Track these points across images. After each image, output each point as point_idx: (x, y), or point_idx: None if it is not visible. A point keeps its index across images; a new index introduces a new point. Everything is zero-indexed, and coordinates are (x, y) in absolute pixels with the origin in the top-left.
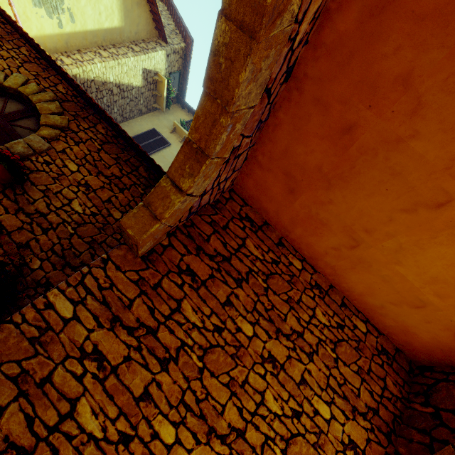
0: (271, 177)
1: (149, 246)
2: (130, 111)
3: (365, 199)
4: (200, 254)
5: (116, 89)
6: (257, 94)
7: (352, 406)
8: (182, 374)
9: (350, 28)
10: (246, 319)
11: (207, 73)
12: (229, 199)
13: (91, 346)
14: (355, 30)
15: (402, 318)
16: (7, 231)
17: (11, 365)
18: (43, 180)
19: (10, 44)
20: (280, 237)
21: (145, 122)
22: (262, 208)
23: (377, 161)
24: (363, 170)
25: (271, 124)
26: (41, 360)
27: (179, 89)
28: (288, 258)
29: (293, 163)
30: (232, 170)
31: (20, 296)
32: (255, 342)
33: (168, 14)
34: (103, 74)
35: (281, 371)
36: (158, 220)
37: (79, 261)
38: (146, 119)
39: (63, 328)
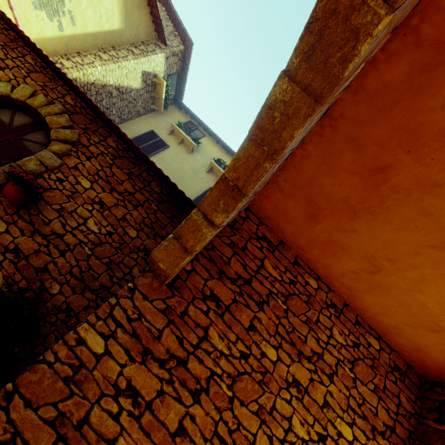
0: (292, 202)
1: (176, 274)
2: (128, 112)
3: (392, 232)
4: (222, 277)
5: (115, 92)
6: (300, 139)
7: (371, 425)
8: (213, 405)
9: (397, 79)
10: (269, 343)
11: (256, 122)
12: (246, 218)
13: (124, 382)
14: (402, 82)
15: (416, 339)
16: (24, 255)
17: (47, 408)
18: (57, 199)
19: (14, 52)
20: (295, 256)
21: (143, 124)
22: (279, 228)
23: (410, 201)
24: (393, 206)
25: (298, 154)
26: (77, 400)
27: (176, 90)
28: (304, 277)
29: (317, 192)
30: (254, 195)
31: (42, 324)
32: (279, 366)
33: (166, 15)
34: (103, 77)
35: (305, 395)
36: (188, 252)
37: (98, 284)
38: (143, 120)
39: (96, 365)
